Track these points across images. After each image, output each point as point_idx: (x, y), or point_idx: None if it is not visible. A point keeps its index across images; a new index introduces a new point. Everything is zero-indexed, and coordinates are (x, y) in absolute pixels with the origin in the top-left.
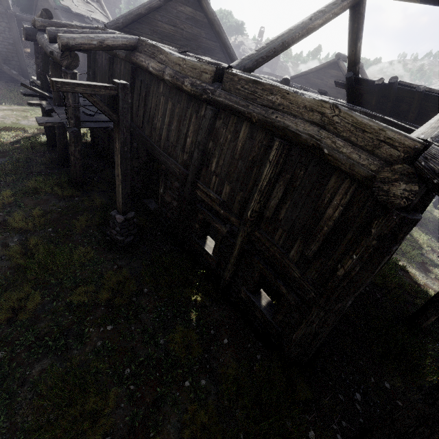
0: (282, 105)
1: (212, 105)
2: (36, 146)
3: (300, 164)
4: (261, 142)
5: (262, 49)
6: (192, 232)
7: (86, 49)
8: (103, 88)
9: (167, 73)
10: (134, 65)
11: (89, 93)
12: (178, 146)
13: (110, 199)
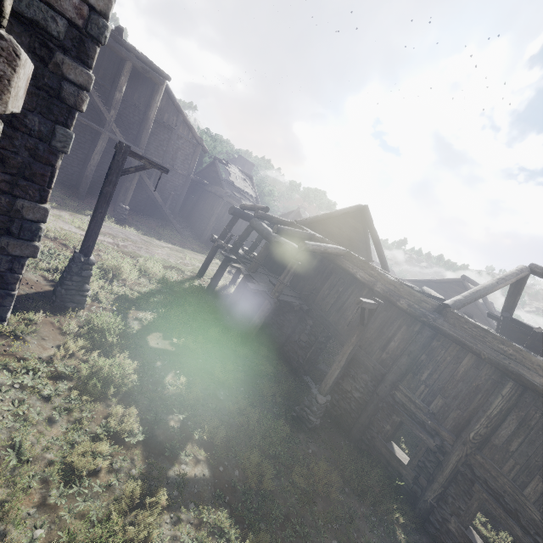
0: (514, 356)
1: (429, 327)
2: (200, 291)
3: (534, 407)
4: (489, 375)
5: (467, 296)
6: (377, 431)
7: (314, 251)
8: (373, 305)
9: (379, 286)
10: (335, 265)
11: (368, 307)
12: (376, 344)
13: (274, 367)
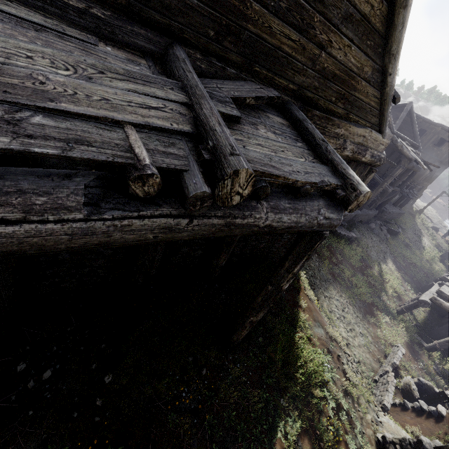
0: None
1: None
2: None
3: None
4: None
5: None
6: None
7: None
8: None
9: None
10: None
11: None
12: None
13: None
